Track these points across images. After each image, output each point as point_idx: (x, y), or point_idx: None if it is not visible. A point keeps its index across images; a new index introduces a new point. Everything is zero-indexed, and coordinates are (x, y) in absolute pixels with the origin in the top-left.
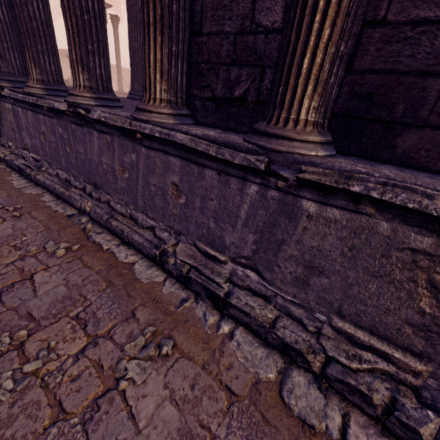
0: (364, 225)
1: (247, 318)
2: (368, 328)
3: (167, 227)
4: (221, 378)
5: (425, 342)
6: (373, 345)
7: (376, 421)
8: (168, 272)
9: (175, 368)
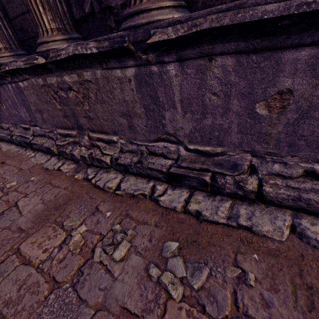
0: (32, 83)
1: (37, 146)
2: (63, 128)
3: (12, 124)
4: (20, 167)
5: (70, 122)
6: (65, 133)
7: (74, 161)
8: (16, 144)
9: (0, 168)
